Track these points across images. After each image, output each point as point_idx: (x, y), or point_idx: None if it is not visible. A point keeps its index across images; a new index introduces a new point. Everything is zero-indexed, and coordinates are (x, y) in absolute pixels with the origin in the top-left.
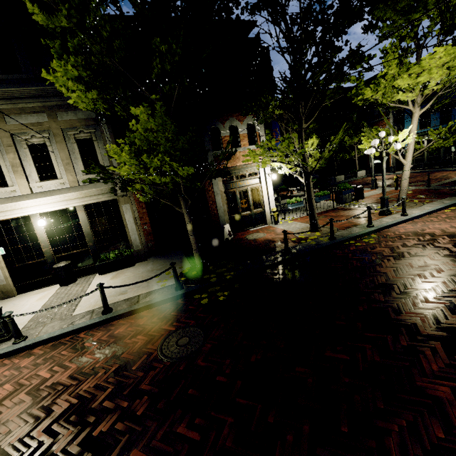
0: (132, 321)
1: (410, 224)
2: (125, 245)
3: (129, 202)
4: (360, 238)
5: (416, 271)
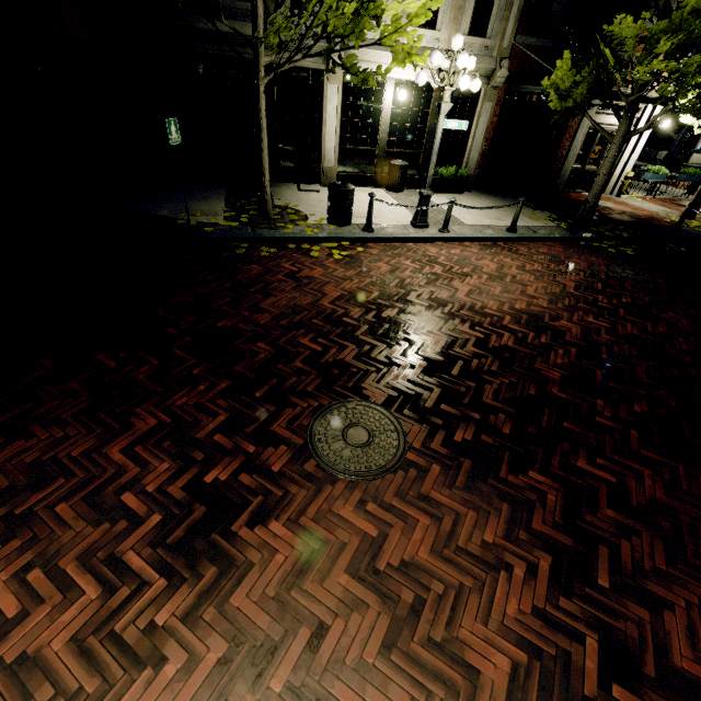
0: (545, 247)
1: None
2: (456, 162)
3: (493, 100)
4: None
5: None
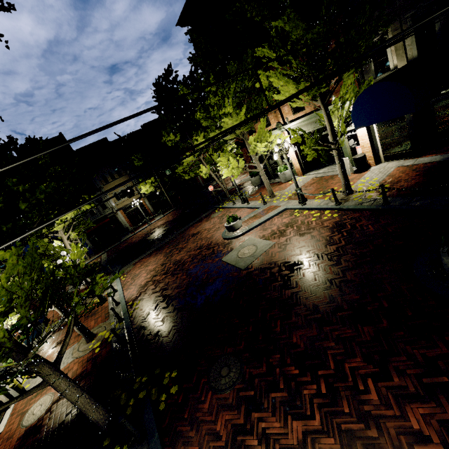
0: None
1: (128, 290)
2: None
3: None
4: (128, 309)
5: (181, 282)
